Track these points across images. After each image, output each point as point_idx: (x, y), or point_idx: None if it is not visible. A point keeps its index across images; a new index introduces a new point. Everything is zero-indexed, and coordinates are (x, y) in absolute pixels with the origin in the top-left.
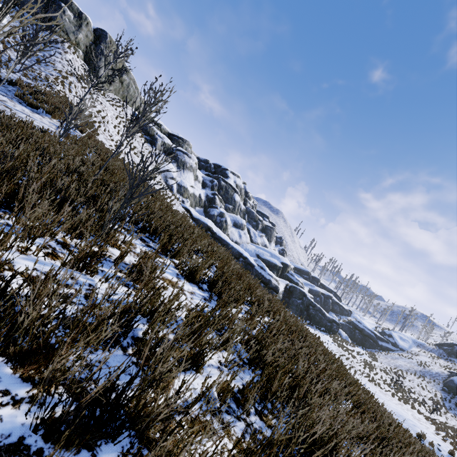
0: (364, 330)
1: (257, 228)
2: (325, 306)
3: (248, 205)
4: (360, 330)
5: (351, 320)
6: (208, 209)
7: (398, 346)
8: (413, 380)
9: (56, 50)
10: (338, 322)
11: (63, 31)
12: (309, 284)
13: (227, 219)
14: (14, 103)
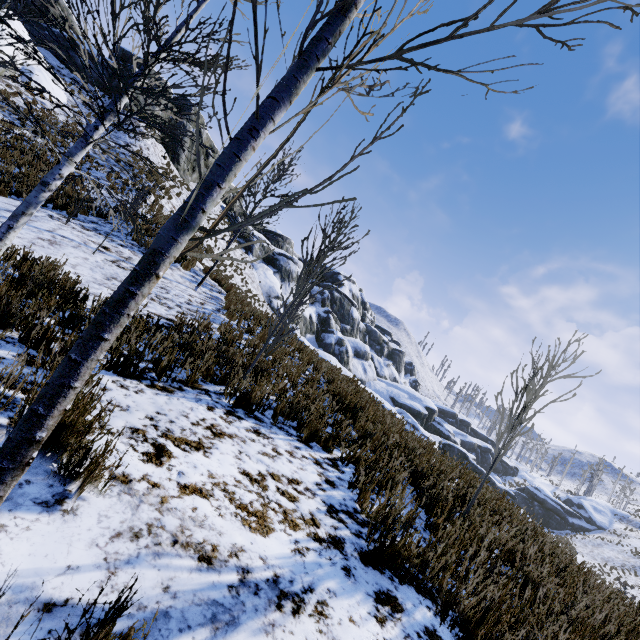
0: (546, 502)
1: (382, 353)
2: (483, 464)
3: (366, 320)
4: (541, 502)
5: (519, 482)
6: (321, 335)
7: (595, 523)
8: (636, 584)
9: (131, 134)
10: (513, 494)
11: (136, 104)
12: (460, 433)
13: (348, 348)
14: (138, 256)
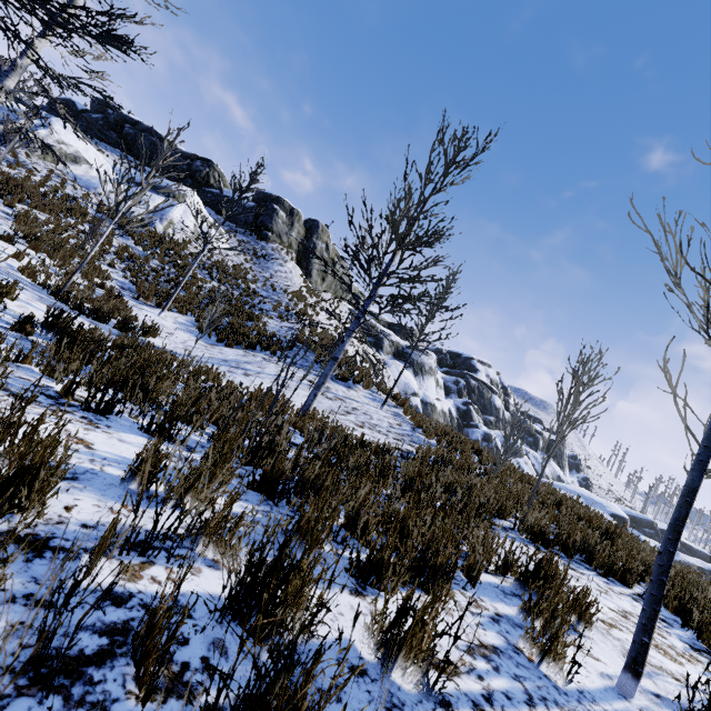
0: None
1: (536, 446)
2: None
3: (510, 408)
4: None
5: None
6: (463, 431)
7: None
8: None
9: (276, 262)
10: None
11: (276, 235)
12: None
13: (498, 444)
14: (331, 383)
